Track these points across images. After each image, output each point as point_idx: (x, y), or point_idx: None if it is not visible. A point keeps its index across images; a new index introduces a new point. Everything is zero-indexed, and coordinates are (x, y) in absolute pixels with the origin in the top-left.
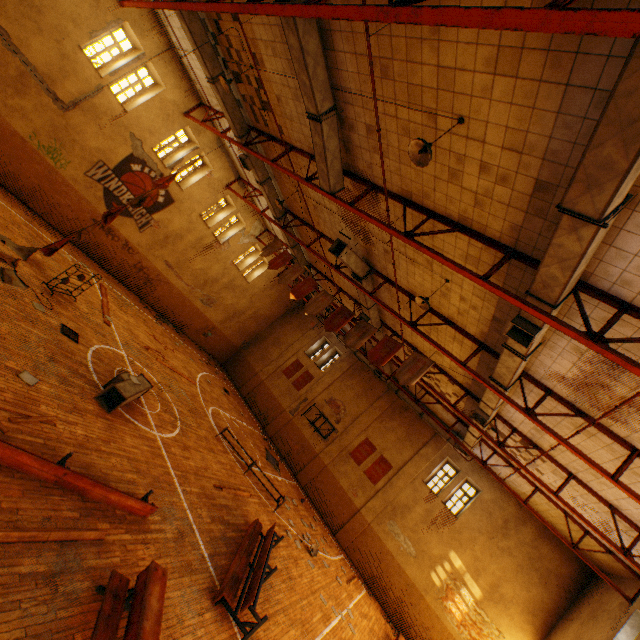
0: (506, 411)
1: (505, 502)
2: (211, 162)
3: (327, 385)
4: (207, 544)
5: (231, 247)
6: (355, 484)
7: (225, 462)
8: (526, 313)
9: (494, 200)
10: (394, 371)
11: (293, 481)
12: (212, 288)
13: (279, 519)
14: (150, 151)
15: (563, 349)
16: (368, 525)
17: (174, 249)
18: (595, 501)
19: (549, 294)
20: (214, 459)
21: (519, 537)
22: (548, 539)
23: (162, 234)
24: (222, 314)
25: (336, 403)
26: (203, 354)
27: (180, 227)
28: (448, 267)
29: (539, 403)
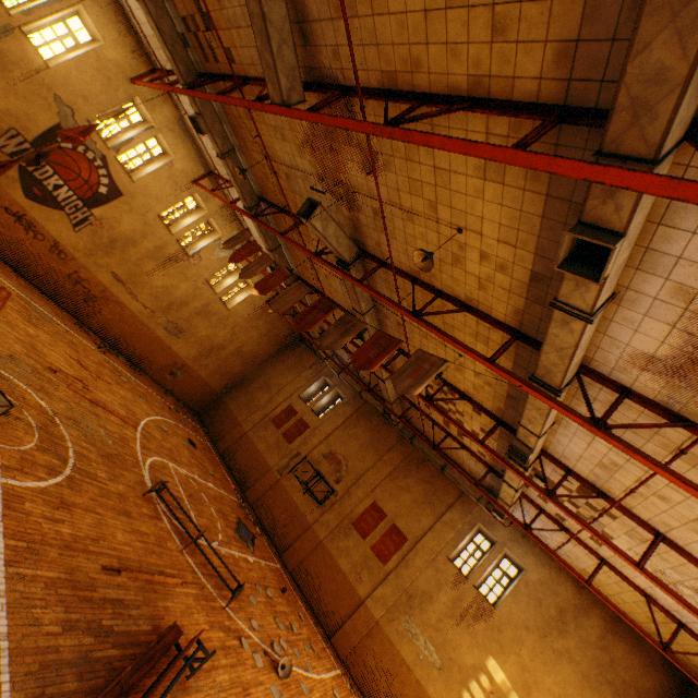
0: (556, 443)
1: (558, 584)
2: (171, 148)
3: (325, 435)
4: (24, 679)
5: (203, 261)
6: (359, 565)
7: (148, 532)
8: (595, 209)
9: (526, 2)
10: (406, 409)
11: (275, 563)
12: (180, 313)
13: (231, 620)
14: (85, 124)
15: (654, 300)
16: (376, 623)
17: (125, 258)
18: (697, 576)
19: (646, 131)
20: (124, 526)
21: (581, 634)
22: (621, 636)
23: (107, 236)
24: (195, 348)
25: (336, 457)
26: (168, 398)
27: (132, 229)
28: (453, 152)
29: (613, 410)
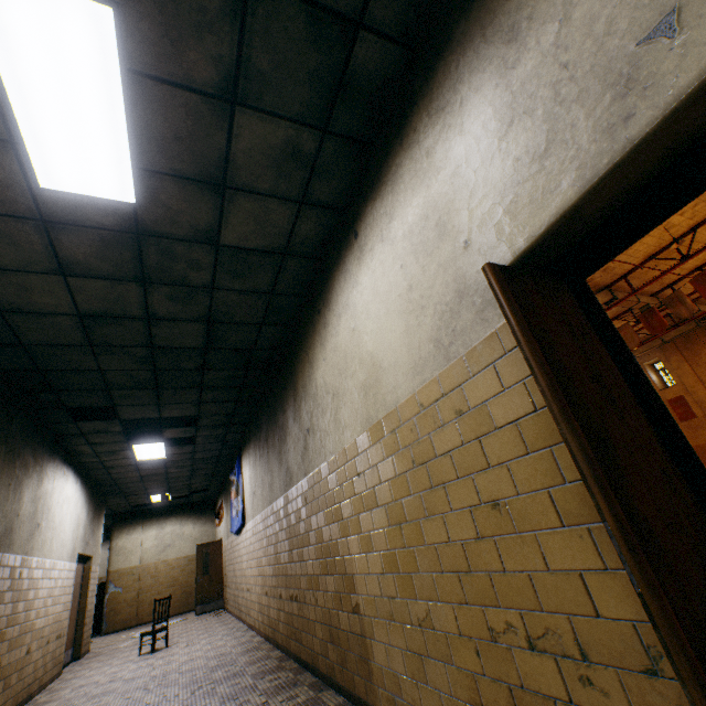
0: None
1: None
2: None
3: (698, 383)
4: None
5: None
6: None
7: None
8: None
9: None
10: None
11: None
12: None
13: None
14: None
15: None
16: None
17: None
18: None
19: None
20: None
21: None
22: None
23: None
24: None
25: None
26: None
27: None
28: None
29: None
